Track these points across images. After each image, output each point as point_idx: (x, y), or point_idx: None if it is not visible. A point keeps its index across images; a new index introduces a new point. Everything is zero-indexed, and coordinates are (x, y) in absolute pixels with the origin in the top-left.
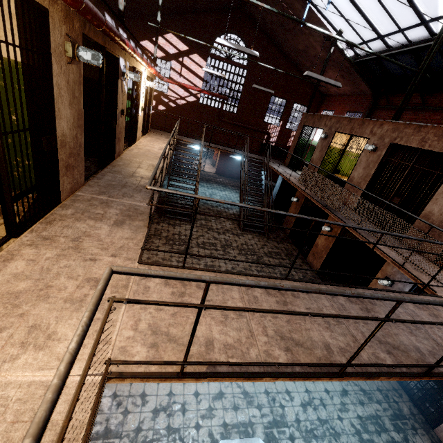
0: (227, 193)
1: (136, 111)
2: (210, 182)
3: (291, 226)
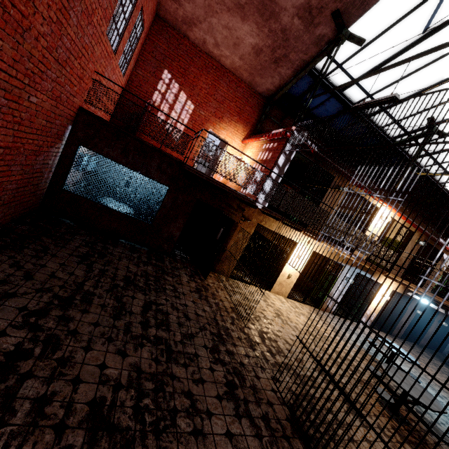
0: None
1: None
2: None
3: None
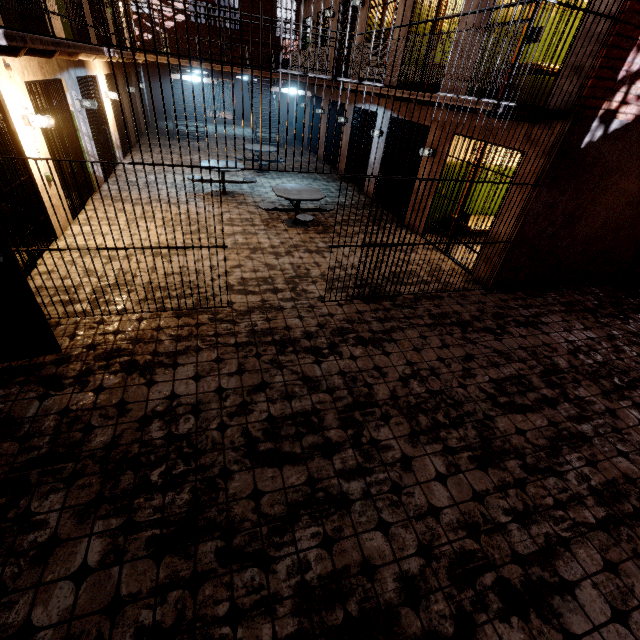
0: (248, 130)
1: (117, 15)
2: (229, 124)
3: (307, 137)
